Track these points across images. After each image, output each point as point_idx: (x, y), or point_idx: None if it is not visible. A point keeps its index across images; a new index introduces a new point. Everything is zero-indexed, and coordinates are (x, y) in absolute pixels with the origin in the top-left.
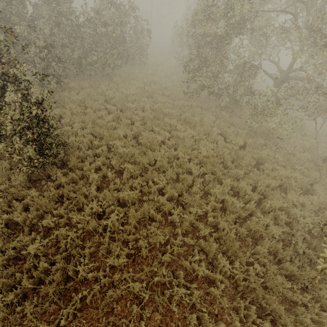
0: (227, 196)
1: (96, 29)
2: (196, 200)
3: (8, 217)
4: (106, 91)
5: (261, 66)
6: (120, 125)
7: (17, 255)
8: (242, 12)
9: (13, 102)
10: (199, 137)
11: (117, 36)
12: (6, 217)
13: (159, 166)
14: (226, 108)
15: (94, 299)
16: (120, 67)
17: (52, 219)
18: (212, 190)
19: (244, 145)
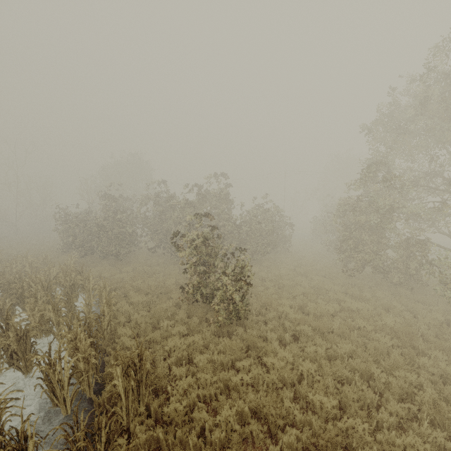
0: (443, 365)
1: (251, 226)
2: (400, 364)
3: (207, 359)
4: (259, 272)
5: (427, 239)
6: (283, 297)
7: (222, 388)
8: (386, 202)
9: (220, 267)
10: (377, 312)
11: (269, 229)
12: (206, 357)
13: (338, 334)
14: (401, 286)
15: (307, 447)
16: (268, 253)
17: (247, 363)
18: (418, 360)
19: (448, 325)
